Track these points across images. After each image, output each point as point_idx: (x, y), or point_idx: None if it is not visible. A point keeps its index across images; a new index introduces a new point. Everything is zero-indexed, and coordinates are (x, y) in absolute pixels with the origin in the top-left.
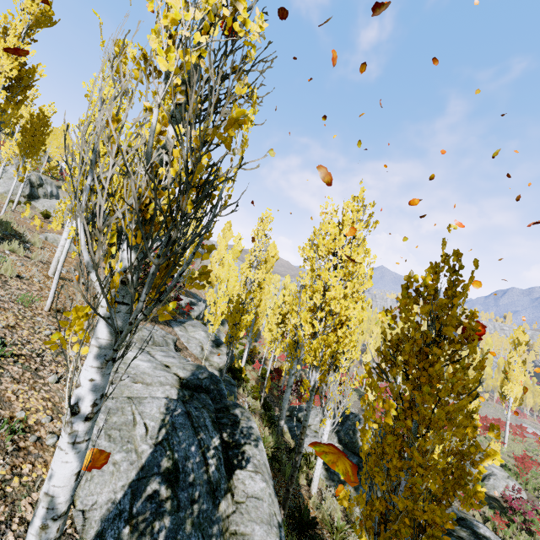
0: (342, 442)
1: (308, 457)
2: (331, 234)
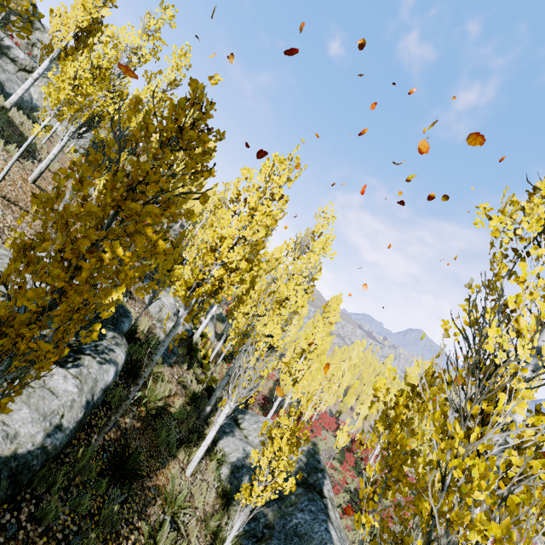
0: None
1: (215, 450)
2: (246, 179)
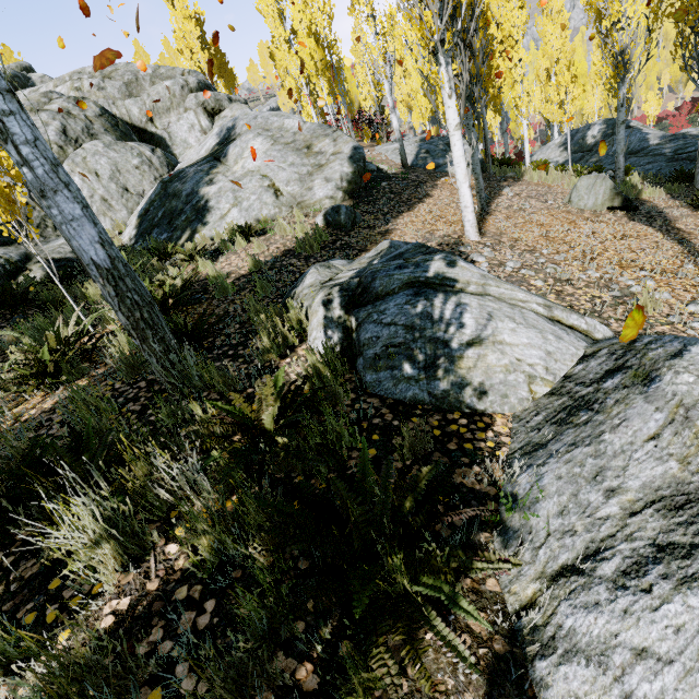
0: (572, 152)
1: None
2: None
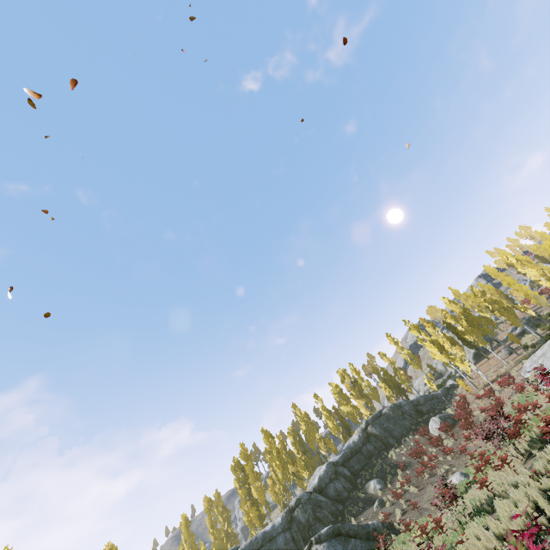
0: None
1: None
2: None
